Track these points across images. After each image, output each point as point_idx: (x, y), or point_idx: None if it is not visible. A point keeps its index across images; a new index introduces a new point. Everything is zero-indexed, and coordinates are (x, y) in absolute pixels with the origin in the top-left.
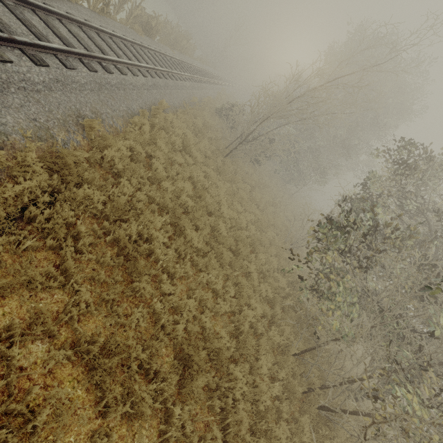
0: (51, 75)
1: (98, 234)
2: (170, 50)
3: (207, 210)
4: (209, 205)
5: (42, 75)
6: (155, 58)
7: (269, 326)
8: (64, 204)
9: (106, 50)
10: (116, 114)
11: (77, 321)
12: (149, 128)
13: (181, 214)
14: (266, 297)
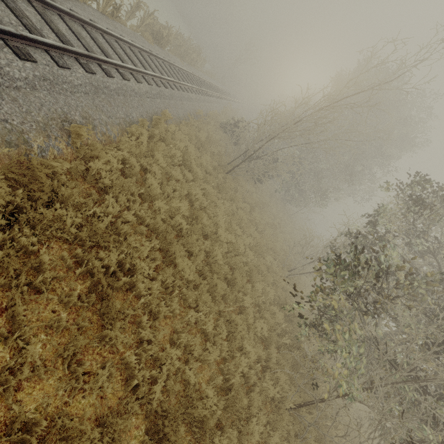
0: (37, 72)
1: (68, 264)
2: (179, 62)
3: (203, 232)
4: (206, 226)
5: (25, 71)
6: (163, 67)
7: (262, 371)
8: (25, 227)
9: (110, 53)
10: (111, 121)
11: (16, 389)
12: (148, 138)
13: (173, 239)
14: (261, 335)
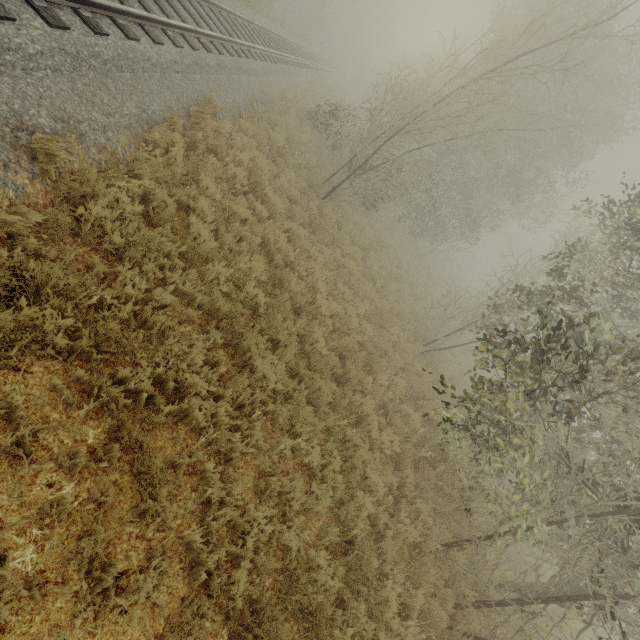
0: None
1: (64, 398)
2: (229, 1)
3: (292, 303)
4: (296, 294)
5: None
6: (199, 12)
7: (394, 501)
8: None
9: None
10: (114, 123)
11: None
12: (187, 149)
13: (245, 325)
14: (390, 451)
